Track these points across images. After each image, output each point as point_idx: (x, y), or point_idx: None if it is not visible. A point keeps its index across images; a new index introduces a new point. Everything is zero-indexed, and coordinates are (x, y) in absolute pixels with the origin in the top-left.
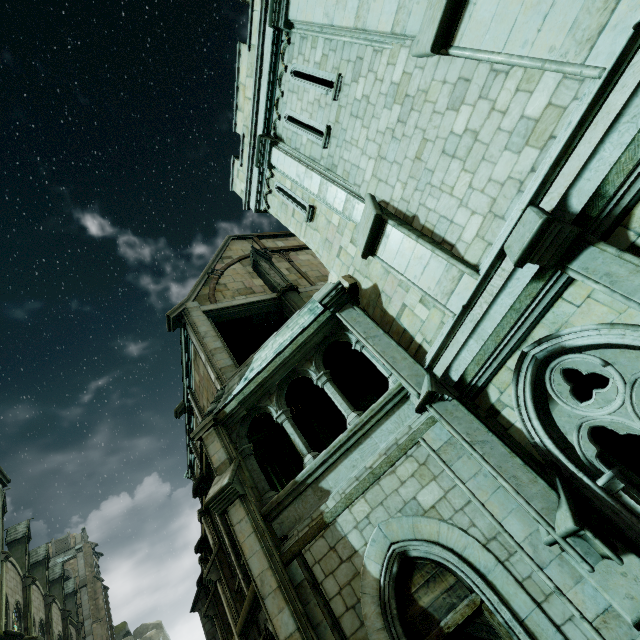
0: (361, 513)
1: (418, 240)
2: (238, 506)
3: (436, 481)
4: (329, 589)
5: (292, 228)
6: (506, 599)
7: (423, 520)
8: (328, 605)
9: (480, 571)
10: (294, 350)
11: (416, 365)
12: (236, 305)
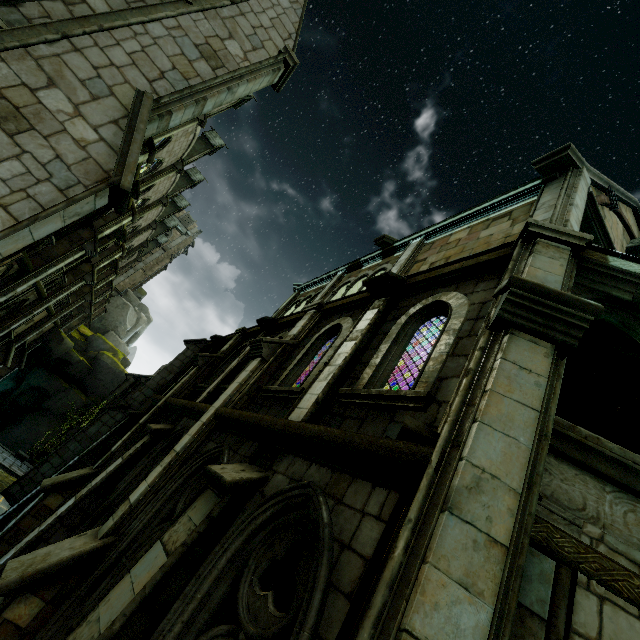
0: None
1: None
2: (542, 351)
3: None
4: None
5: None
6: None
7: None
8: None
9: None
10: None
11: None
12: (609, 238)
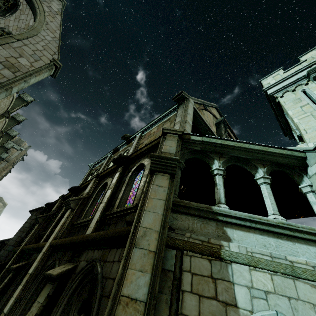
0: (261, 283)
1: None
2: (166, 178)
3: None
4: (187, 305)
5: (292, 112)
6: None
7: None
8: (175, 315)
9: None
10: (263, 150)
11: None
12: (205, 122)
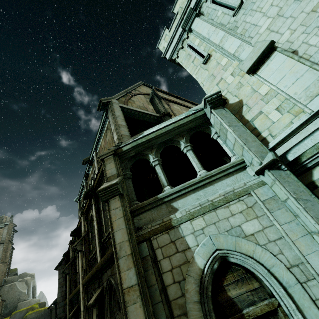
0: (198, 226)
1: (300, 59)
2: (117, 200)
3: (258, 219)
4: (164, 266)
5: (189, 69)
6: (300, 309)
7: (244, 241)
8: (160, 276)
9: (282, 284)
10: (175, 127)
11: (262, 146)
12: (138, 111)
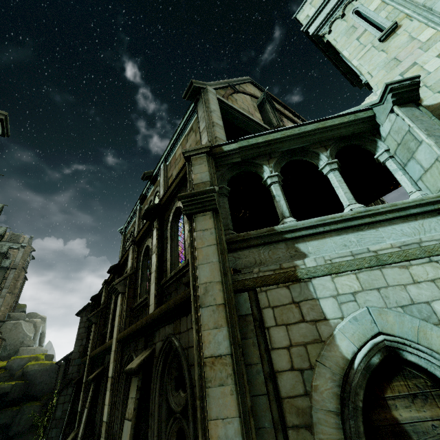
0: (347, 287)
1: None
2: (208, 217)
3: None
4: (276, 338)
5: (348, 51)
6: None
7: (436, 329)
8: (267, 353)
9: None
10: (318, 128)
11: None
12: (241, 112)
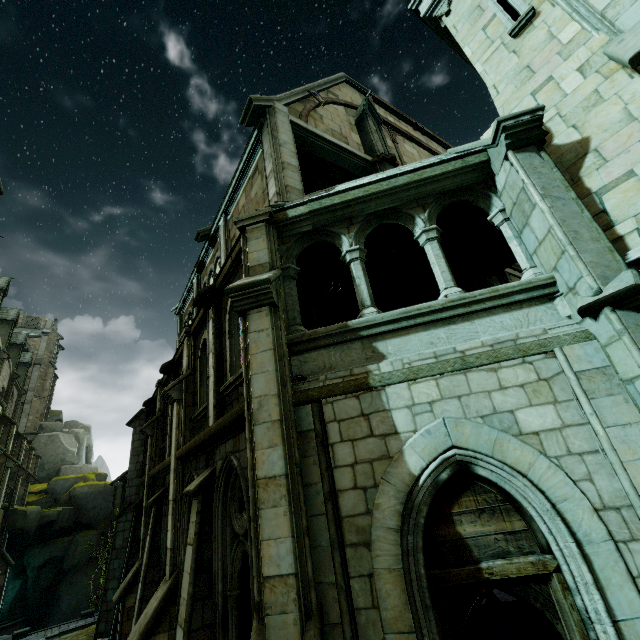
0: (424, 395)
1: None
2: (264, 314)
3: (556, 407)
4: (340, 456)
5: (471, 48)
6: (601, 585)
7: (514, 441)
8: (330, 471)
9: (576, 536)
10: (413, 181)
11: (613, 253)
12: (327, 139)
